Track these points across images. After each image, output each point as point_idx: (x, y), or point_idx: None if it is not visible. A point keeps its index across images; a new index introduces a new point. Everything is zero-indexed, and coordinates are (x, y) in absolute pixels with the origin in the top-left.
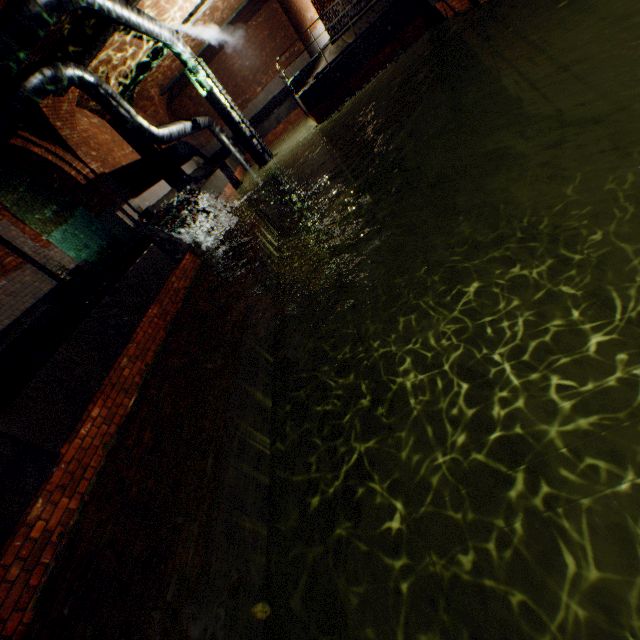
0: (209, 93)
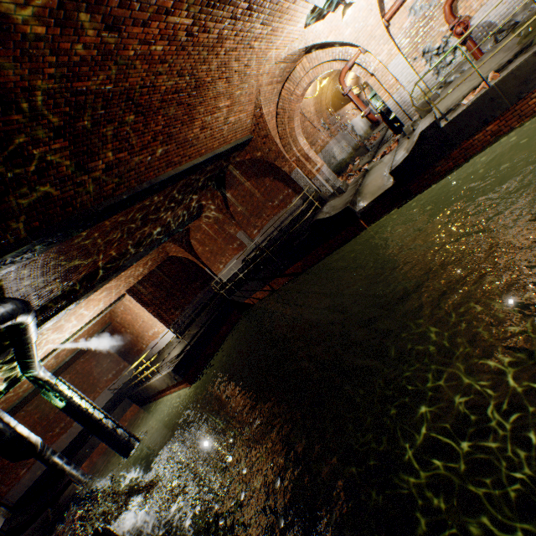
0: (67, 402)
